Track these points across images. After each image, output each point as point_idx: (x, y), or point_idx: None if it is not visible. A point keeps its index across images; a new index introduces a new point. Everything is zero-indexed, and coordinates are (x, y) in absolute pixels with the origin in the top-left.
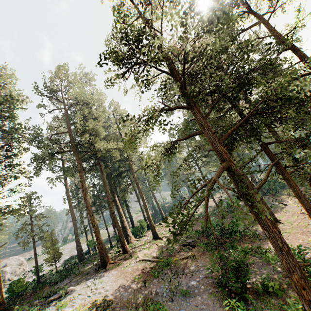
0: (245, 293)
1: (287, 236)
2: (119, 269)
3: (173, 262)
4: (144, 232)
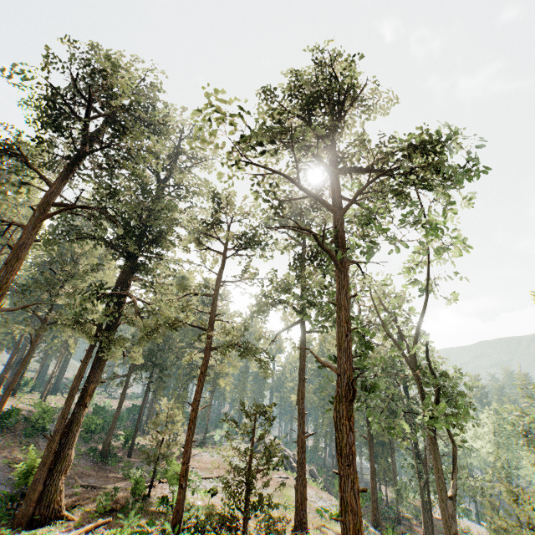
0: (92, 437)
1: (141, 441)
2: (11, 401)
3: (57, 416)
4: (24, 391)
